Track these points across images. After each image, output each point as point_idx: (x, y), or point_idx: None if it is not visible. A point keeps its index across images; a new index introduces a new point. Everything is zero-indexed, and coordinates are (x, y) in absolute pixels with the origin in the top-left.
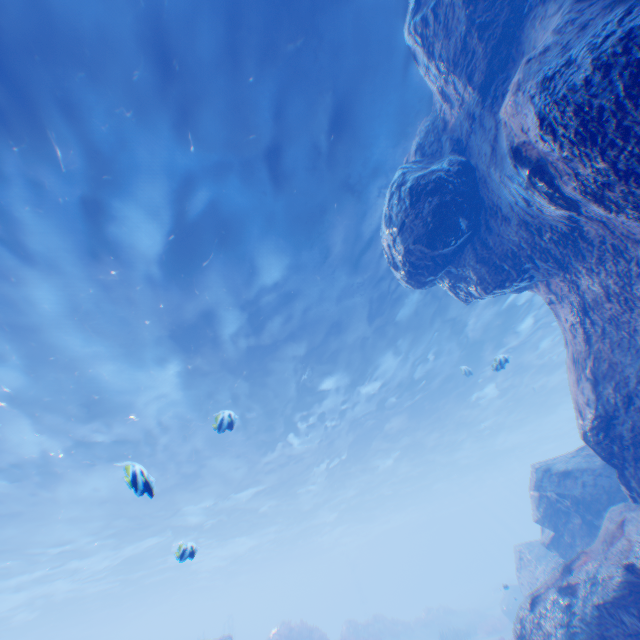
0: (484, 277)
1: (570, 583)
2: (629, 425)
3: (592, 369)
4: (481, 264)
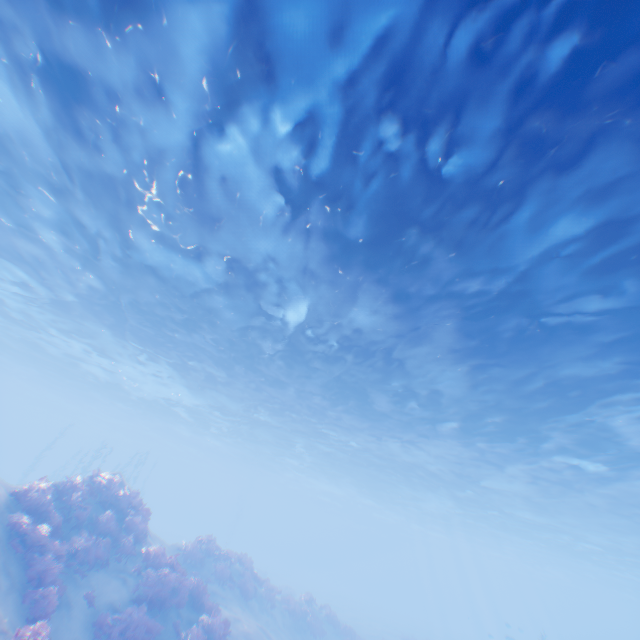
0: None
1: None
2: None
3: None
4: None
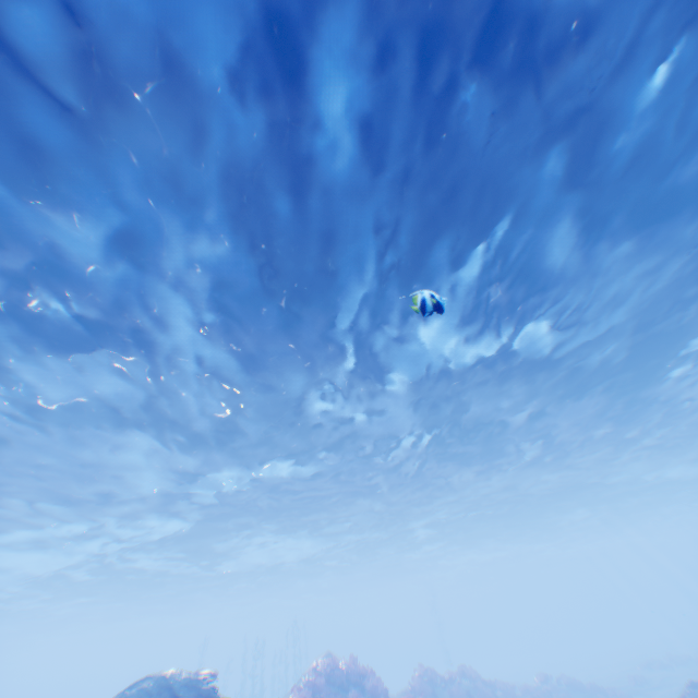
0: None
1: None
2: None
3: None
4: None
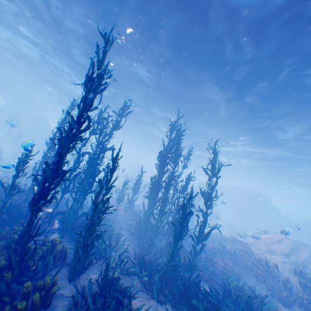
0: None
1: None
2: None
3: None
4: None
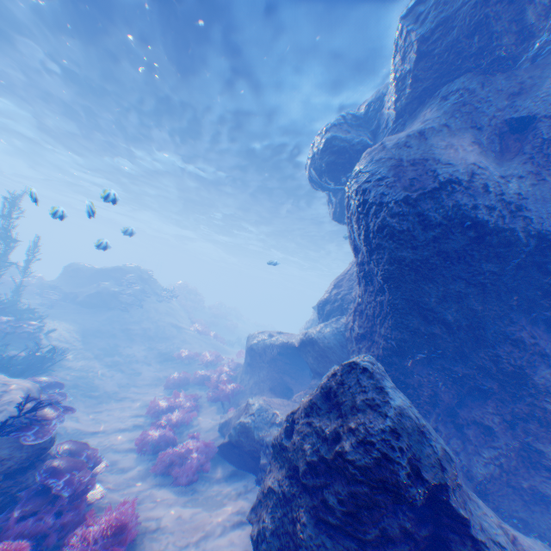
0: (336, 212)
1: (273, 335)
2: (327, 308)
3: (339, 283)
4: (340, 205)
